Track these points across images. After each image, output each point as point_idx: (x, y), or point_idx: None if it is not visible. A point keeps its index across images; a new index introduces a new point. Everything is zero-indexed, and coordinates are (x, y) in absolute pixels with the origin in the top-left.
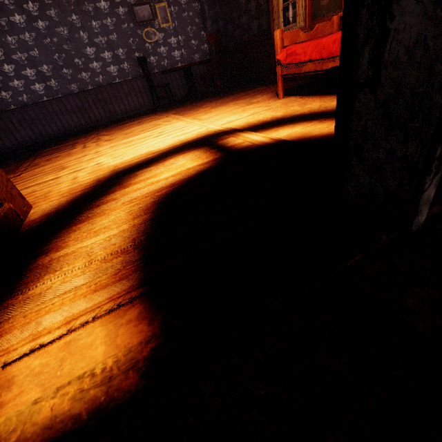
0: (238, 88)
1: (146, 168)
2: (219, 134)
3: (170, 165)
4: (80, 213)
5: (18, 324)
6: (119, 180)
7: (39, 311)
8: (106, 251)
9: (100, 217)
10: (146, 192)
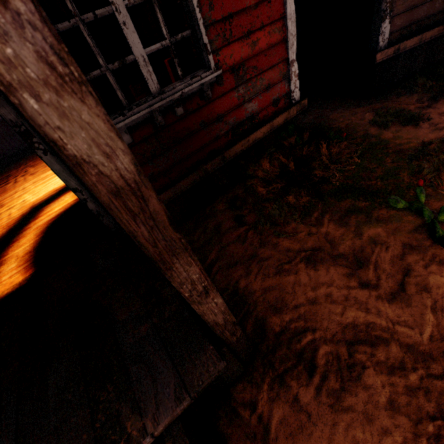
0: None
1: (49, 204)
2: None
3: (61, 201)
4: (13, 237)
5: None
6: (34, 214)
7: (1, 277)
8: (24, 253)
9: (23, 238)
10: (45, 221)
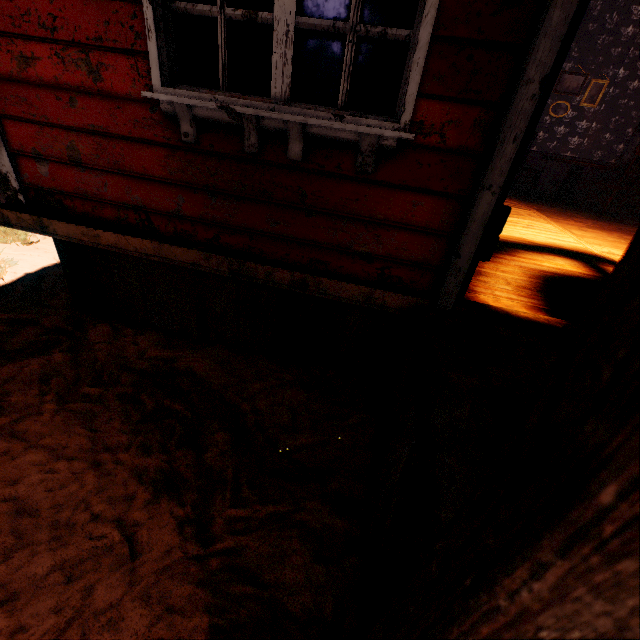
0: (630, 217)
1: (526, 251)
2: (600, 259)
3: (549, 259)
4: None
5: (481, 286)
6: (503, 248)
7: (489, 287)
8: (516, 283)
9: (500, 264)
10: (533, 267)
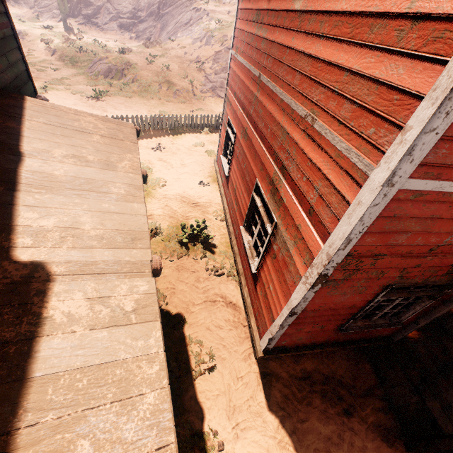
0: None
1: None
2: None
3: None
4: None
5: None
6: None
7: None
8: None
9: None
10: None
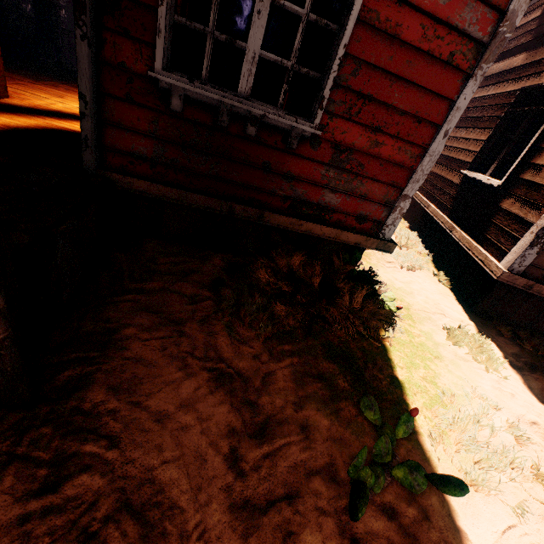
0: None
1: None
2: None
3: None
4: (22, 113)
5: None
6: (66, 117)
7: None
8: (4, 123)
9: (25, 118)
10: (62, 126)
